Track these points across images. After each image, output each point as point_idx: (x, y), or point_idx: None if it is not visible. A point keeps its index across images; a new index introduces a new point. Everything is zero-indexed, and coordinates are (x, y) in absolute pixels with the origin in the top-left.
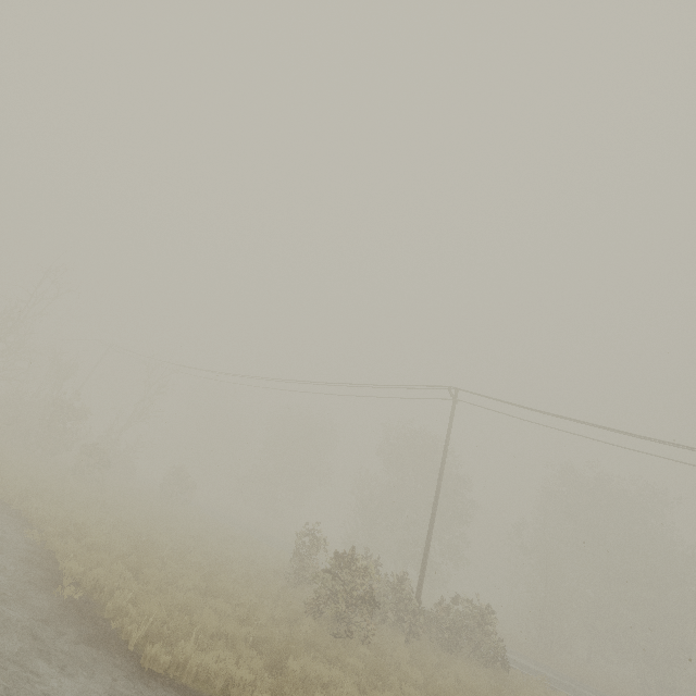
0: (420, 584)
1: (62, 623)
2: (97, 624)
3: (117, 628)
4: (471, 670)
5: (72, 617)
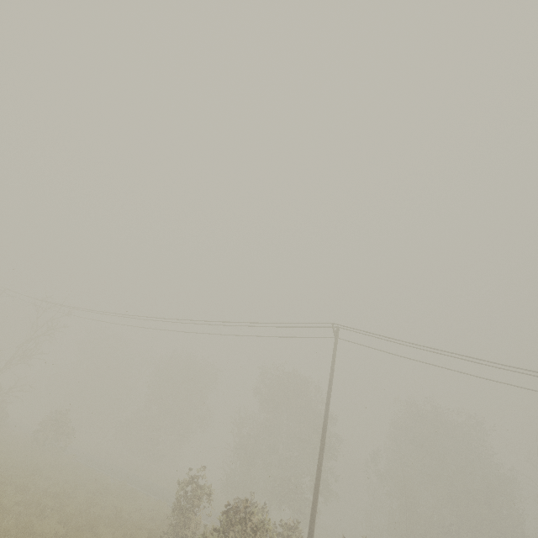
0: (311, 533)
1: None
2: None
3: None
4: None
5: None
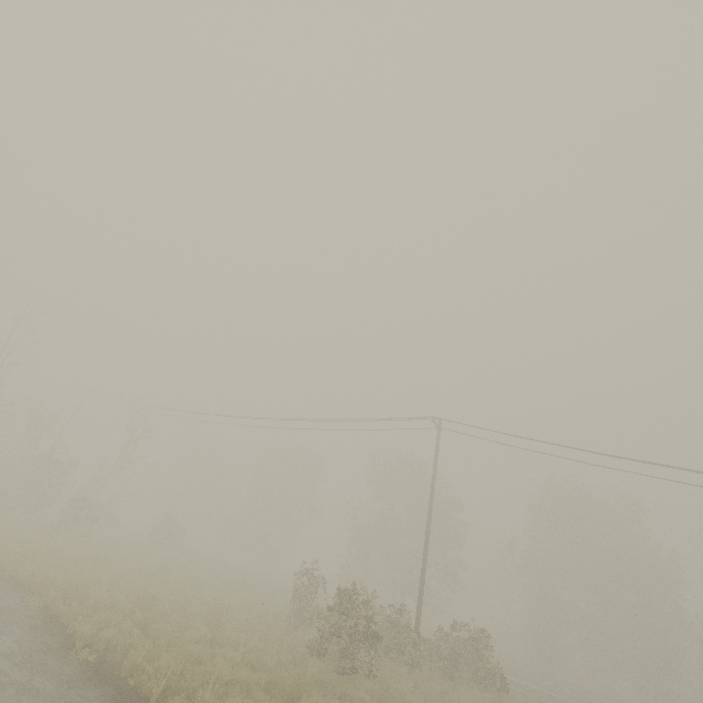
0: (418, 613)
1: (84, 686)
2: (116, 684)
3: (136, 685)
4: (472, 695)
5: (91, 679)
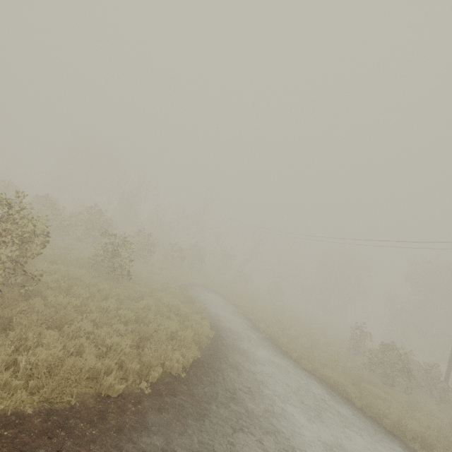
0: (447, 373)
1: (268, 344)
2: (278, 348)
3: (285, 351)
4: None
5: (270, 343)
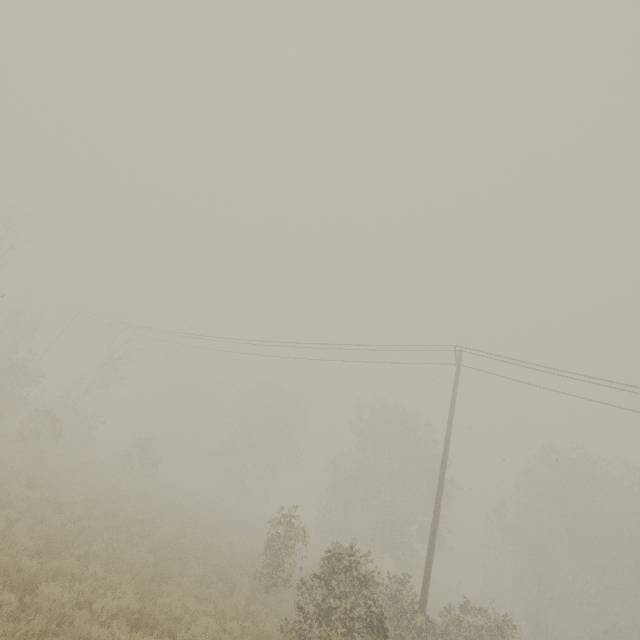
0: (425, 590)
1: None
2: None
3: None
4: None
5: None
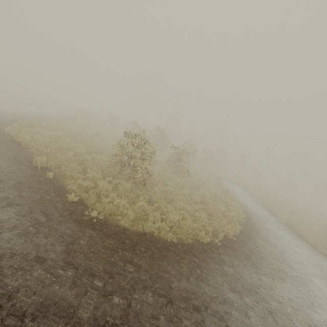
0: None
1: (286, 228)
2: (294, 232)
3: (301, 235)
4: None
5: (287, 227)
